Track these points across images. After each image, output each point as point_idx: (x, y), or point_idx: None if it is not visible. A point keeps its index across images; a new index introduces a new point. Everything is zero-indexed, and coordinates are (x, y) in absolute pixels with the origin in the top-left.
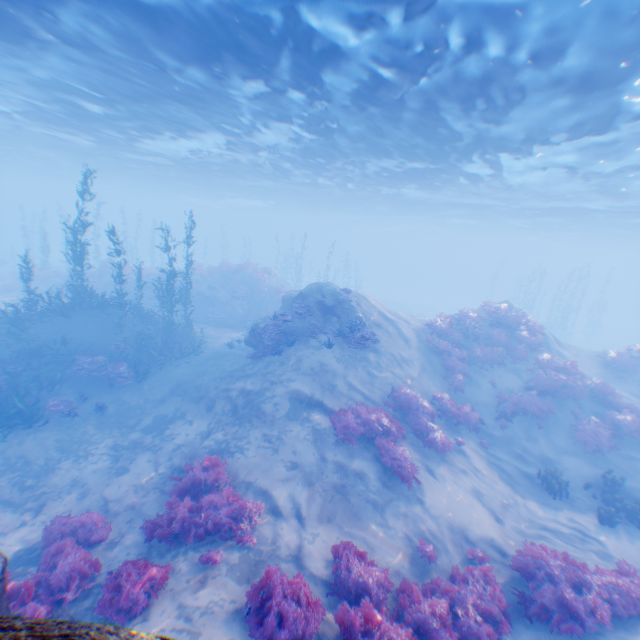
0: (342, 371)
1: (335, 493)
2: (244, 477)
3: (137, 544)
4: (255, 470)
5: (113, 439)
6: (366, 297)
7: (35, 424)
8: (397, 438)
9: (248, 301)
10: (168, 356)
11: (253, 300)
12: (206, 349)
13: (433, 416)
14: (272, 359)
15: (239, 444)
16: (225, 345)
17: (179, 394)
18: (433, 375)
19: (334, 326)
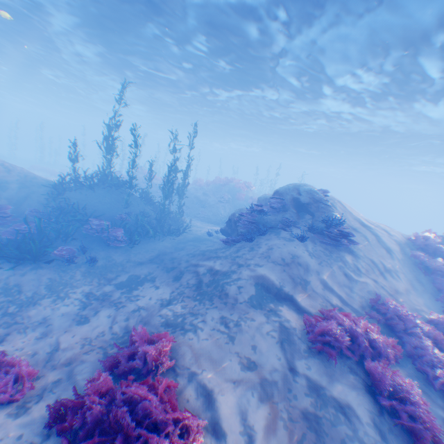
0: (315, 267)
1: (307, 430)
2: (190, 364)
3: (38, 424)
4: (204, 359)
5: (90, 288)
6: (342, 203)
7: (41, 263)
8: (390, 364)
9: (229, 205)
10: (158, 233)
11: (233, 205)
12: (189, 233)
13: (438, 345)
14: (242, 244)
15: (194, 321)
16: (205, 233)
17: (156, 262)
18: (422, 294)
19: (308, 223)
